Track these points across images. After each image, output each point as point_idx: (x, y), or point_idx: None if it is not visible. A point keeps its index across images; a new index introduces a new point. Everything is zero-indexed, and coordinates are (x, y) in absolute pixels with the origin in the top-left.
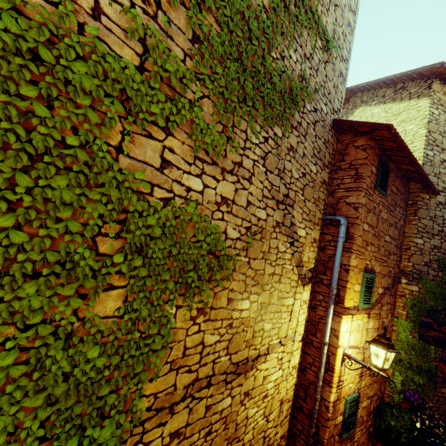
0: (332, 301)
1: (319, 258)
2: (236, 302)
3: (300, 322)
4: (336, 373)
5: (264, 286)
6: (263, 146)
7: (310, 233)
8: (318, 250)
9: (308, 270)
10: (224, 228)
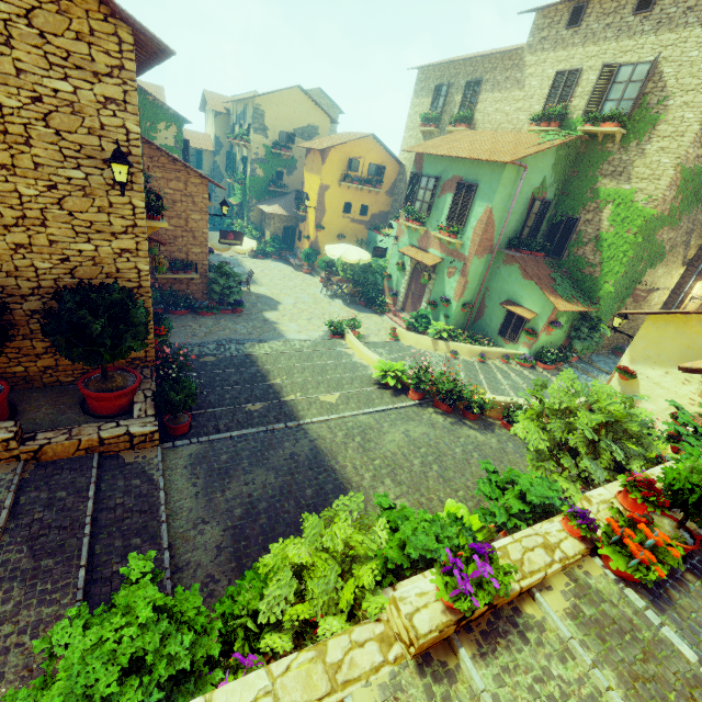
0: (696, 274)
1: (697, 254)
2: (658, 270)
3: (673, 283)
4: (684, 304)
5: (667, 266)
6: (690, 215)
7: (697, 242)
8: (698, 250)
9: (688, 259)
10: (665, 247)
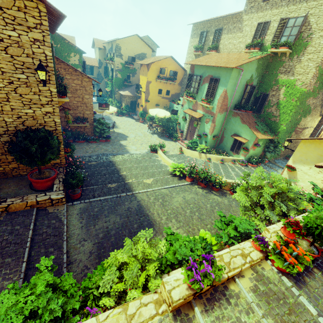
0: None
1: None
2: (307, 118)
3: (315, 124)
4: (320, 134)
5: (312, 116)
6: None
7: None
8: None
9: (322, 113)
10: (311, 107)
